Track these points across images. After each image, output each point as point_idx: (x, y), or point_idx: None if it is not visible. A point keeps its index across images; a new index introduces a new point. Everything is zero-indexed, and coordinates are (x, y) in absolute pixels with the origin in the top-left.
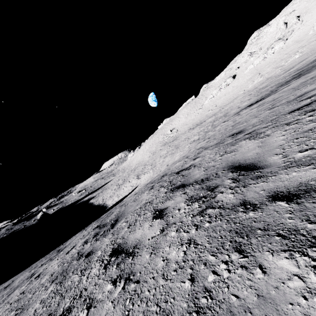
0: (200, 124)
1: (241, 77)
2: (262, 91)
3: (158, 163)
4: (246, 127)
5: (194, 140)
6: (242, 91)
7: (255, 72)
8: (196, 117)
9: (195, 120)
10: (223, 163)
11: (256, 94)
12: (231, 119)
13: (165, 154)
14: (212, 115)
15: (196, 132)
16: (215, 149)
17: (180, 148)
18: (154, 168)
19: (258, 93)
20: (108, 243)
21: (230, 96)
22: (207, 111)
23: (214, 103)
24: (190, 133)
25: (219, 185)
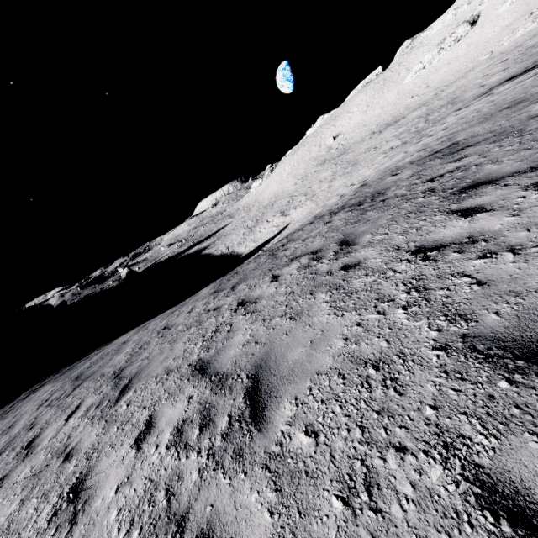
0: (394, 124)
1: (489, 22)
2: (534, 52)
3: (319, 190)
4: (528, 97)
5: (393, 147)
6: (487, 53)
7: (522, 11)
8: (384, 111)
9: (382, 117)
10: (515, 122)
11: (518, 59)
12: (475, 103)
13: (330, 177)
14: (418, 106)
15: (390, 136)
16: (485, 124)
17: (362, 163)
18: (314, 197)
19: (524, 56)
20: (403, 189)
21: (460, 65)
22: (408, 99)
23: (423, 82)
24: (376, 140)
25: (524, 127)
